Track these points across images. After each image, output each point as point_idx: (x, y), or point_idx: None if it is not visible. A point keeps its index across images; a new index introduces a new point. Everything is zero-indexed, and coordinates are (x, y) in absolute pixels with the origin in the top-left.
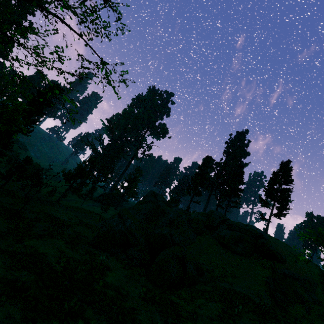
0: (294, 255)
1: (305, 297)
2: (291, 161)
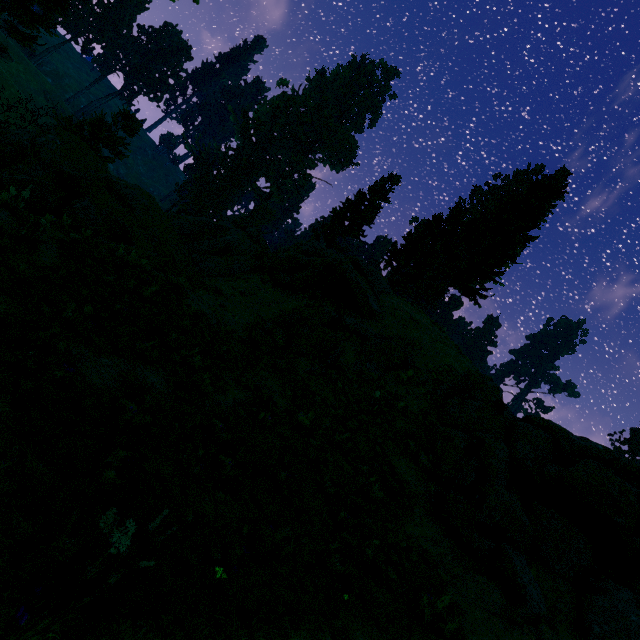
0: (417, 323)
1: (345, 361)
2: (569, 173)
